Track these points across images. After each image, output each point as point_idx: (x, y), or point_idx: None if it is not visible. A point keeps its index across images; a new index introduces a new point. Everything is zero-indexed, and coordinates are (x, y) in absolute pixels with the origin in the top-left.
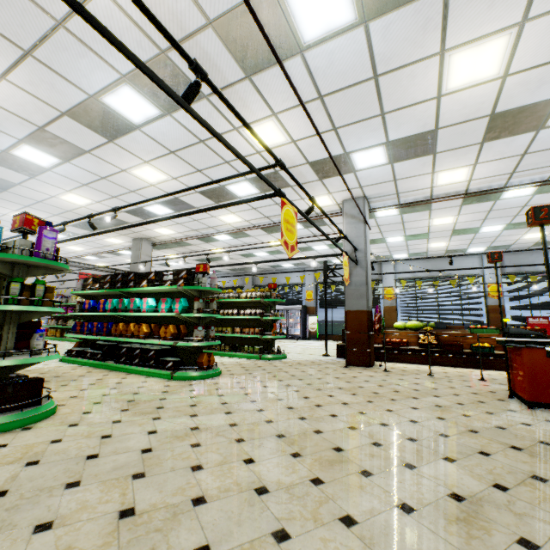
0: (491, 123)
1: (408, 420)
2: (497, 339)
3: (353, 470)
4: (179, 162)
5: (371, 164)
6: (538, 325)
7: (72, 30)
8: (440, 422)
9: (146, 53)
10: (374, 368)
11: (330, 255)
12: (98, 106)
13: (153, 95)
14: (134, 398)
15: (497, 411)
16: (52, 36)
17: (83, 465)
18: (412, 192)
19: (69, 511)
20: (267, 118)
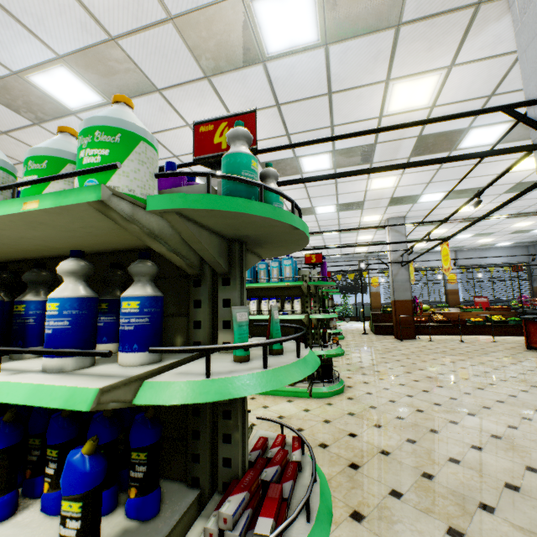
0: (514, 186)
1: (510, 364)
2: (522, 317)
3: (536, 382)
4: (301, 193)
5: (429, 200)
6: (481, 302)
7: (335, 129)
8: (524, 363)
9: (364, 142)
10: (418, 340)
11: (398, 262)
12: (291, 161)
13: (338, 160)
14: (344, 369)
15: (535, 356)
16: (318, 130)
17: (433, 393)
18: (437, 215)
19: (480, 404)
20: (395, 175)
